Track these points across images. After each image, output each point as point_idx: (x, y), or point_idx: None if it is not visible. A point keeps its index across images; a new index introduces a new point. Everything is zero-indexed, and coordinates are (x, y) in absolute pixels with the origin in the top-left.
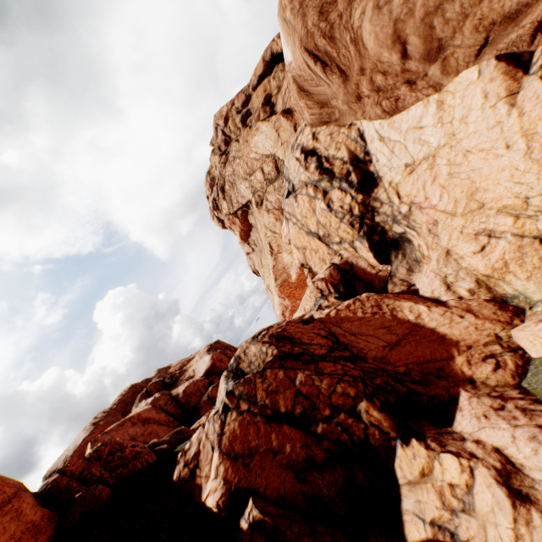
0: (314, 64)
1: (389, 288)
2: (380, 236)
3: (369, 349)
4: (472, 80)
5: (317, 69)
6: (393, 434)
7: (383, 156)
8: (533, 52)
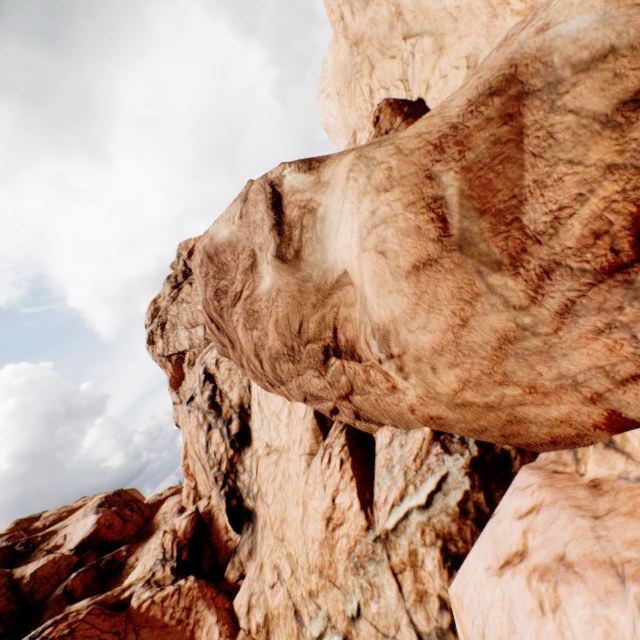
0: (211, 322)
1: (228, 568)
2: (239, 501)
3: None
4: (301, 417)
5: (213, 326)
6: None
7: (257, 420)
8: (334, 421)
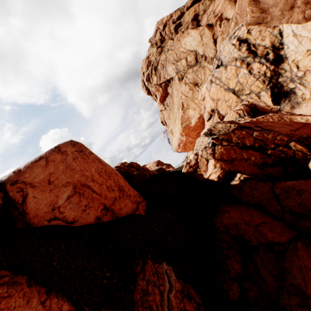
0: None
1: None
2: (278, 90)
3: (282, 131)
4: None
5: None
6: (309, 153)
7: (293, 45)
8: None
